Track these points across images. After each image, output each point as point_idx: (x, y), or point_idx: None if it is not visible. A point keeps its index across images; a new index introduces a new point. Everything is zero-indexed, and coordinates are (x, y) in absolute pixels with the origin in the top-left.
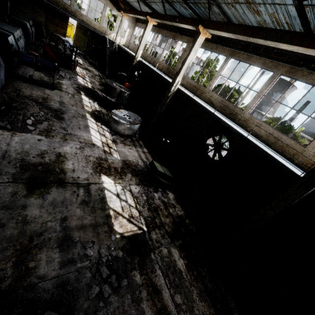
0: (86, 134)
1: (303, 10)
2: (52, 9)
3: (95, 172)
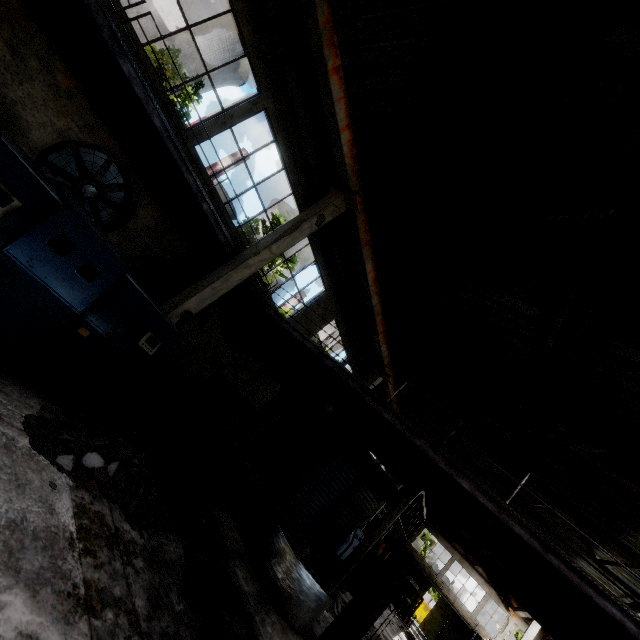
0: (389, 631)
1: (609, 571)
2: (414, 569)
3: (383, 636)
